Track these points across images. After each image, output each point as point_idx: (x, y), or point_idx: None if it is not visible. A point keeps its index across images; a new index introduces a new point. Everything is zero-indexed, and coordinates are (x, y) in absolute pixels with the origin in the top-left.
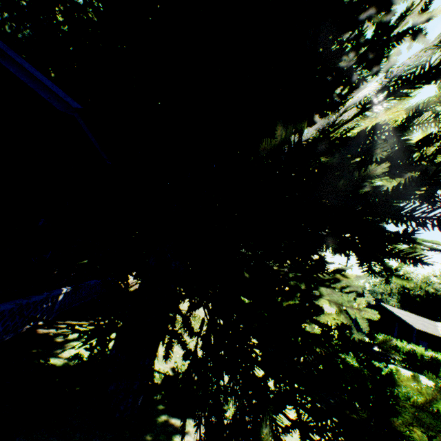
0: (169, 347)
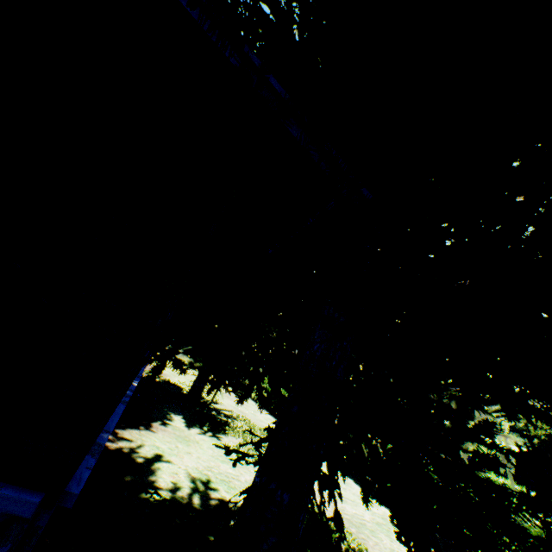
0: (364, 487)
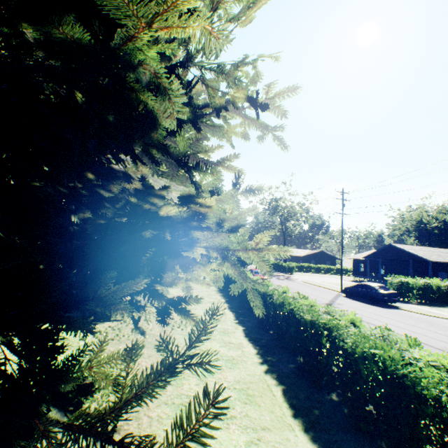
0: None
